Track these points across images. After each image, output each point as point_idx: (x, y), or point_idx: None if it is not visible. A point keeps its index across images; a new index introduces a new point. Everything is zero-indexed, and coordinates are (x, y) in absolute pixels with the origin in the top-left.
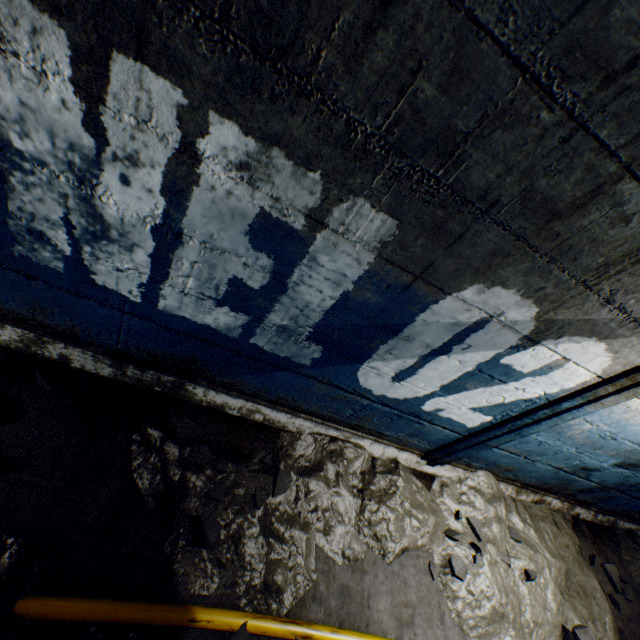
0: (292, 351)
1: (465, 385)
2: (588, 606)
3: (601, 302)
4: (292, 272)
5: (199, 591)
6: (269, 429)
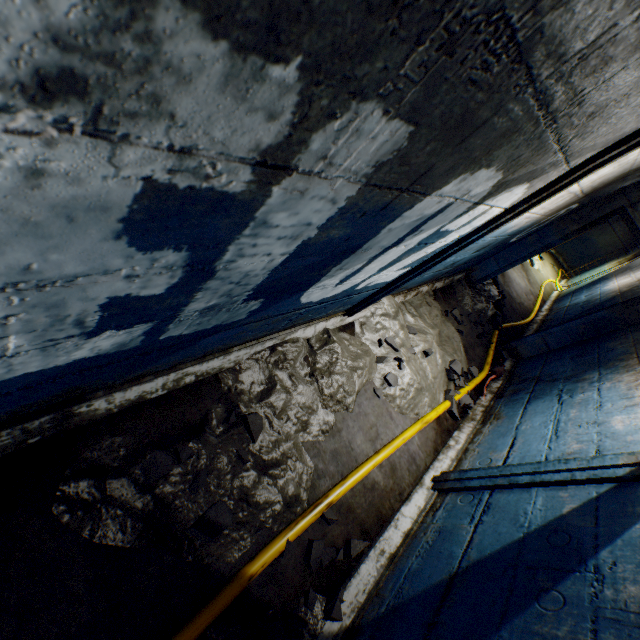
0: (223, 319)
1: (401, 259)
2: (452, 345)
3: (555, 151)
4: (223, 252)
5: (239, 555)
6: (206, 381)
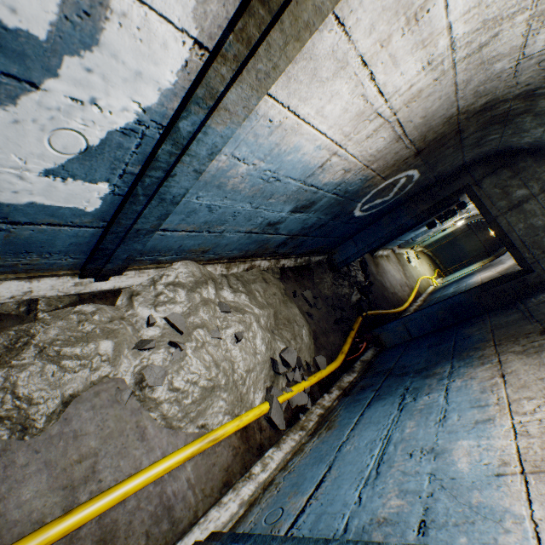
0: None
1: None
2: (292, 330)
3: None
4: None
5: None
6: None
